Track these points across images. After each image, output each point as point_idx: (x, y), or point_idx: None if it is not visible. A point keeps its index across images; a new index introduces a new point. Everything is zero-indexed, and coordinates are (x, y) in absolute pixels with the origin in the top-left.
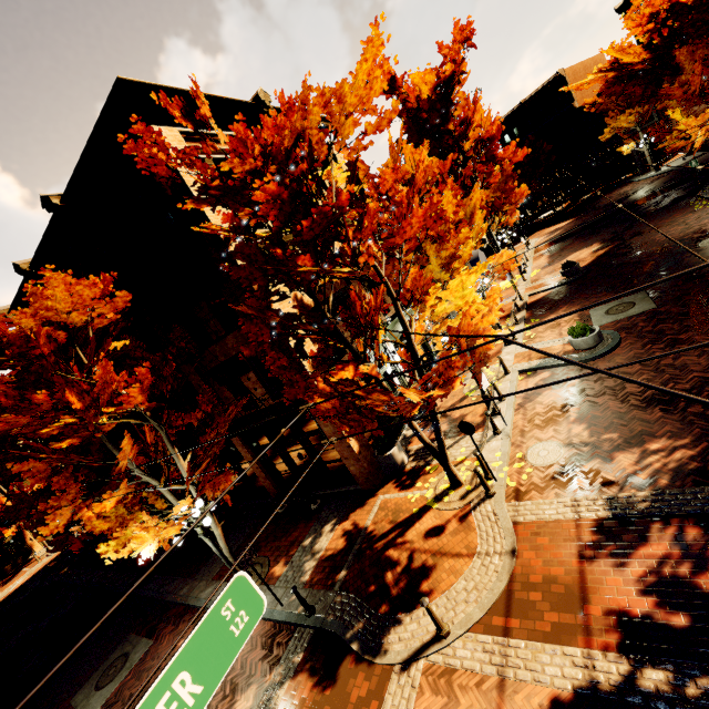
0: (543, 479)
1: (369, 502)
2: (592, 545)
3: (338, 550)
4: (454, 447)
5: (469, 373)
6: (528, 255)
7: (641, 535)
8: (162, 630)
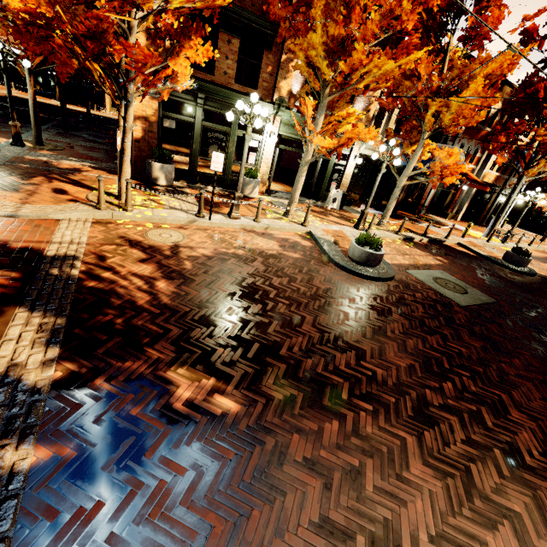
0: (123, 233)
1: (114, 175)
2: (3, 245)
3: (57, 166)
4: (182, 201)
5: (303, 212)
6: (544, 246)
7: (2, 267)
8: (5, 131)
